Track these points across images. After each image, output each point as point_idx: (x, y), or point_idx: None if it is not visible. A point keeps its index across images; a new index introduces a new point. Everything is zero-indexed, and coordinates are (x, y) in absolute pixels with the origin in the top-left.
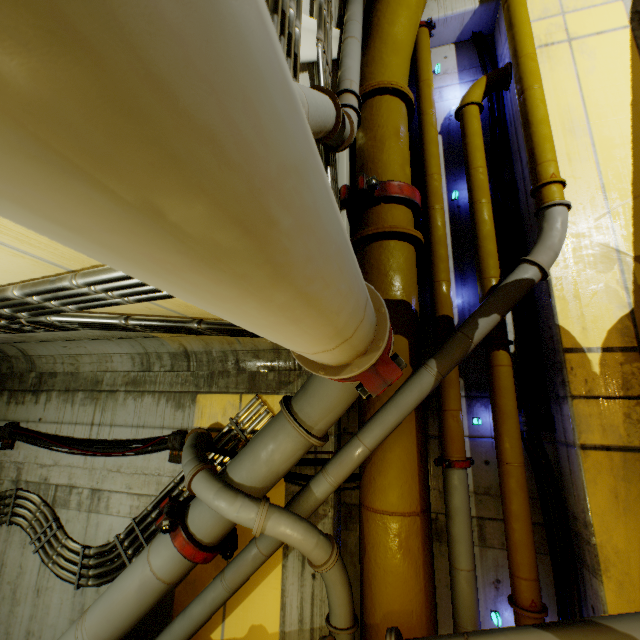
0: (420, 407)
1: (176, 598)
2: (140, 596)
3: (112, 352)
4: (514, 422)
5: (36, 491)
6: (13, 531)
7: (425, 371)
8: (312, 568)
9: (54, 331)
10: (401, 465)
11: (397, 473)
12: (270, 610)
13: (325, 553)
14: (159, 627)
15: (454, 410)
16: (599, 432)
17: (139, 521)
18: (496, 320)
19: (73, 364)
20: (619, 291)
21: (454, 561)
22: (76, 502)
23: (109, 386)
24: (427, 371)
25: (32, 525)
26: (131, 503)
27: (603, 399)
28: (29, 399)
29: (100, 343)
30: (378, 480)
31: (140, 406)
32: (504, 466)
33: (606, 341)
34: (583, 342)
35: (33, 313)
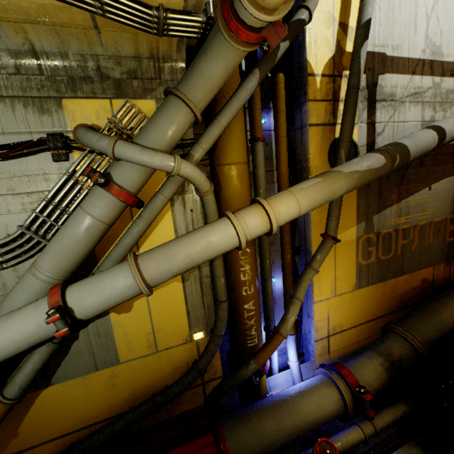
0: (244, 106)
1: (97, 251)
2: (88, 236)
3: None
4: (285, 115)
5: None
6: None
7: (253, 76)
8: (202, 194)
9: None
10: (239, 137)
11: (237, 142)
12: (168, 235)
13: (209, 185)
14: (89, 270)
15: (259, 110)
16: (316, 118)
17: (40, 211)
18: (287, 46)
19: None
20: (331, 43)
21: (259, 187)
22: None
23: None
24: (254, 76)
25: None
26: (21, 201)
27: (319, 102)
28: None
29: None
30: (227, 147)
31: None
32: (280, 139)
33: (323, 71)
34: (315, 71)
35: None
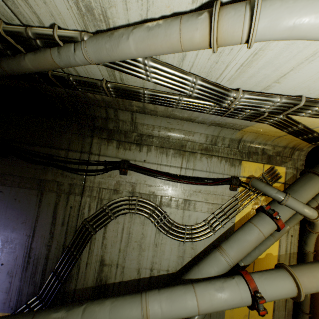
0: None
1: None
2: (256, 243)
3: (196, 131)
4: None
5: (147, 198)
6: (134, 217)
7: None
8: (315, 233)
9: (245, 120)
10: None
11: None
12: (274, 248)
13: None
14: None
15: None
16: None
17: (216, 215)
18: None
19: (166, 133)
20: None
21: None
22: (175, 205)
23: (190, 149)
24: None
25: (151, 215)
26: (208, 207)
27: None
28: (134, 148)
29: (196, 126)
30: None
31: (210, 162)
32: None
33: None
34: None
35: (313, 116)
